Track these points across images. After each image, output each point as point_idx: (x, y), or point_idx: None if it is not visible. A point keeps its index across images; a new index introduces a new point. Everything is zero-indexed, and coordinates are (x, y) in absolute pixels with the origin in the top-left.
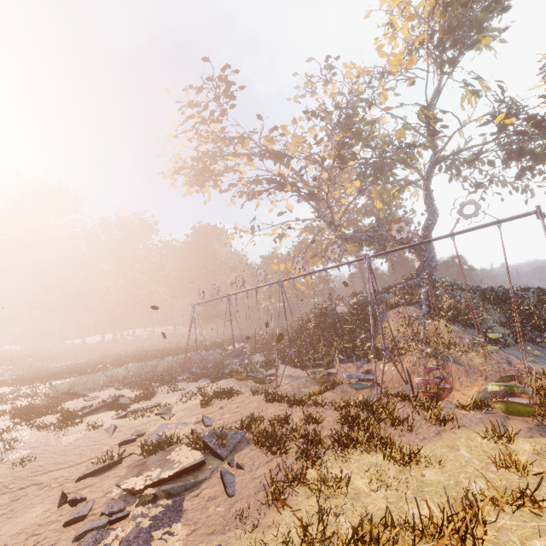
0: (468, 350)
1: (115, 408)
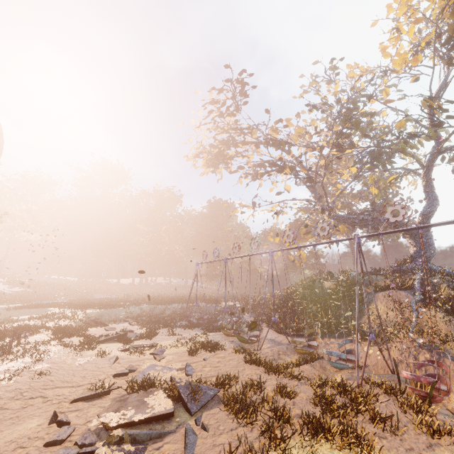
0: None
1: (123, 341)
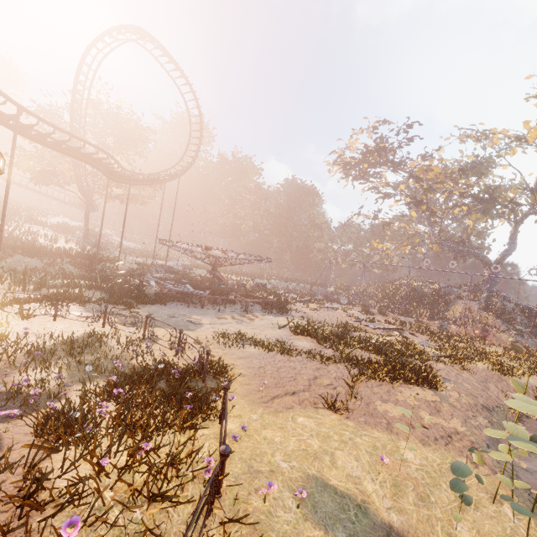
0: (501, 332)
1: (313, 302)
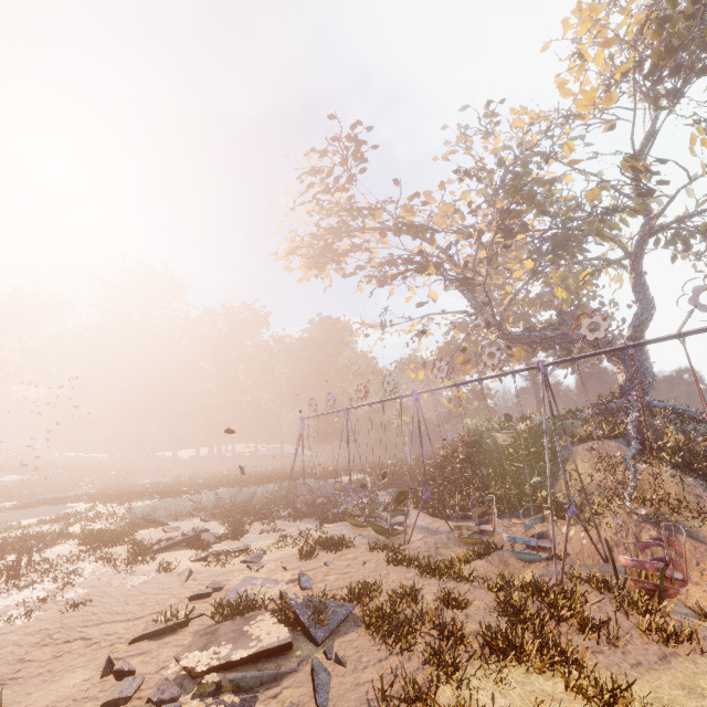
0: None
1: (195, 546)
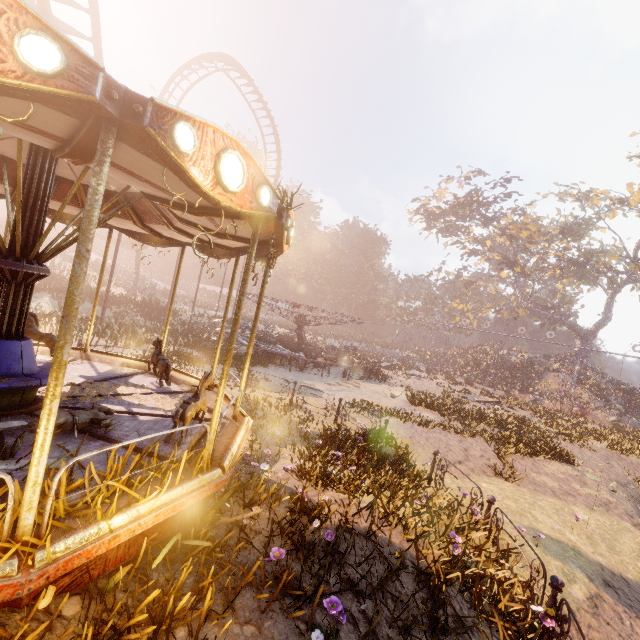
0: (597, 409)
1: (395, 368)
